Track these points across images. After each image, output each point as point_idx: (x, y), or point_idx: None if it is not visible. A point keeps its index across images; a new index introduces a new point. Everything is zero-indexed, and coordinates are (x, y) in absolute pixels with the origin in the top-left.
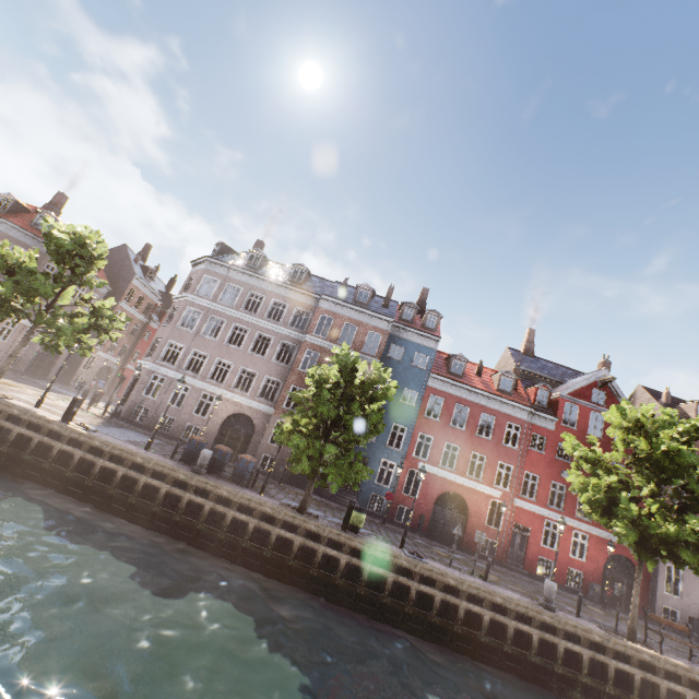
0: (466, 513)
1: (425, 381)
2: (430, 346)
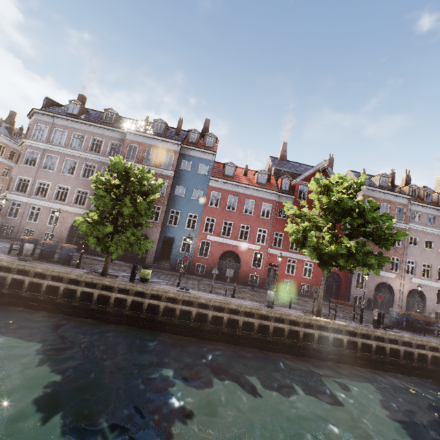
0: (240, 262)
1: (207, 183)
2: (209, 159)
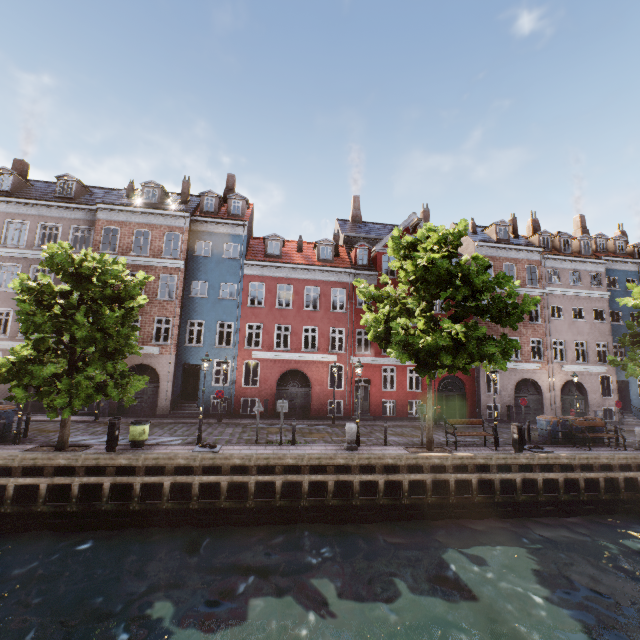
0: (310, 385)
1: (241, 271)
2: (239, 233)
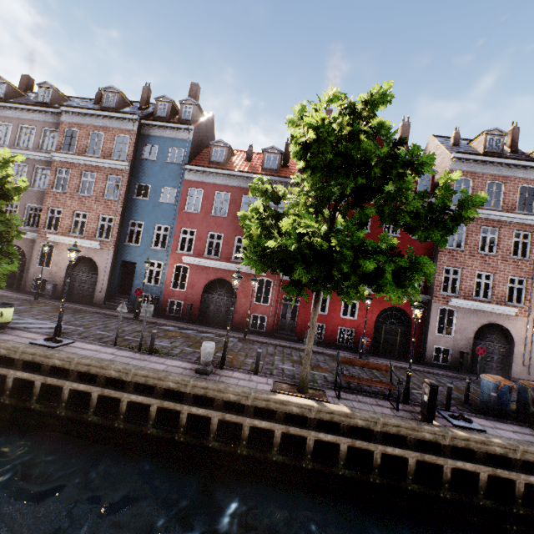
0: (236, 296)
1: (182, 176)
2: (184, 138)
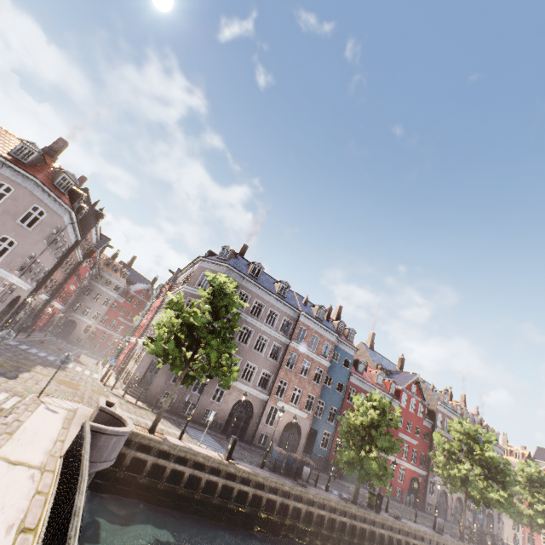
0: None
1: (348, 377)
2: (352, 354)
